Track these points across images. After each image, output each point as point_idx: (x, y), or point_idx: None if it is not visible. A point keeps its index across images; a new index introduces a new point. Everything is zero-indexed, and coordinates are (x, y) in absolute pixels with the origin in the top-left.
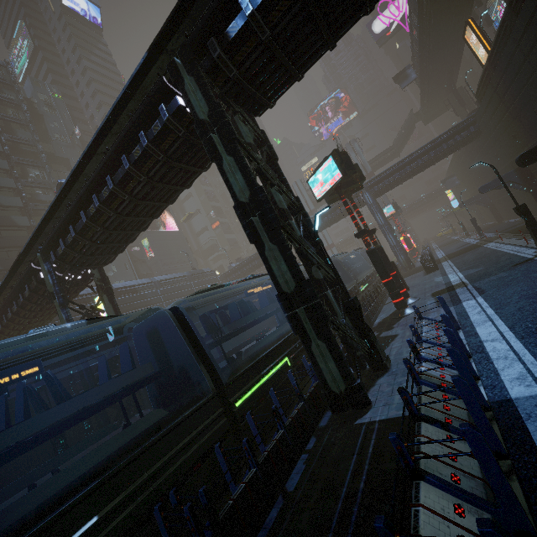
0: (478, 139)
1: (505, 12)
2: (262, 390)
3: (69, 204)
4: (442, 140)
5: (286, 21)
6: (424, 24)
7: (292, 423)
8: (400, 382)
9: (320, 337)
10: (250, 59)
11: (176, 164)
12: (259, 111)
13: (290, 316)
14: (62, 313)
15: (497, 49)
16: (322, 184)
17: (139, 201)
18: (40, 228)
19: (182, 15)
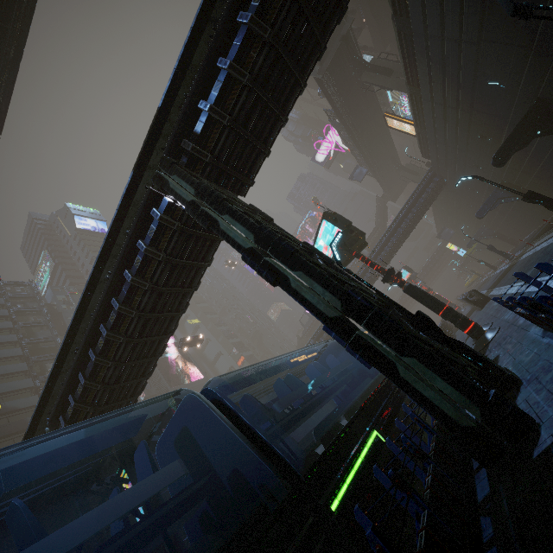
0: (446, 186)
1: (408, 90)
2: (362, 480)
3: (77, 348)
4: (416, 197)
5: (240, 105)
6: (354, 133)
7: (434, 497)
8: (551, 378)
9: (404, 352)
10: (220, 142)
11: (178, 261)
12: (242, 189)
13: (352, 344)
14: (74, 498)
15: (418, 116)
16: (326, 247)
17: (148, 315)
18: (47, 390)
19: (156, 135)
